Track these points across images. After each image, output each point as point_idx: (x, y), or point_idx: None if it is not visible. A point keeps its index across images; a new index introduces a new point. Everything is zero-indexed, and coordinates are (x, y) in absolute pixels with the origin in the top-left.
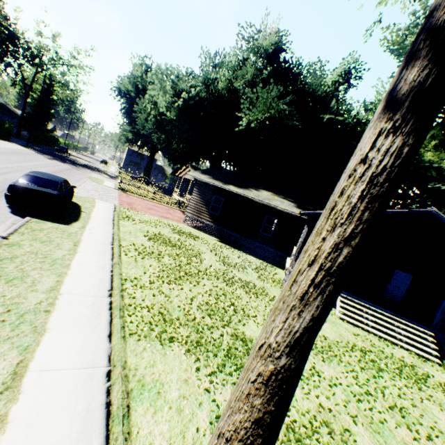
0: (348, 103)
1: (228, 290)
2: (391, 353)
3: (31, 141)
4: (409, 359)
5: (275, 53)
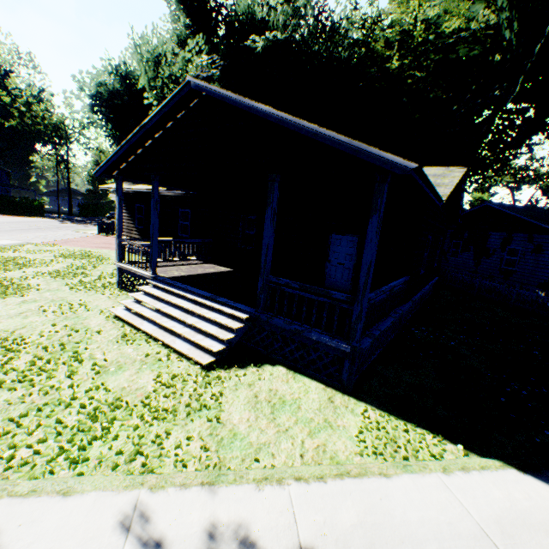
0: (330, 11)
1: None
2: (86, 349)
3: (82, 215)
4: (119, 358)
5: None
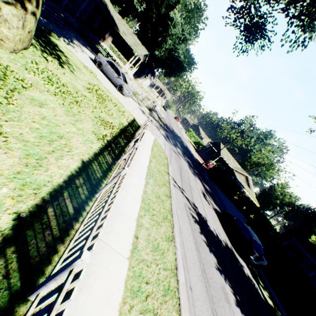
0: None
1: None
2: None
3: None
4: None
5: None
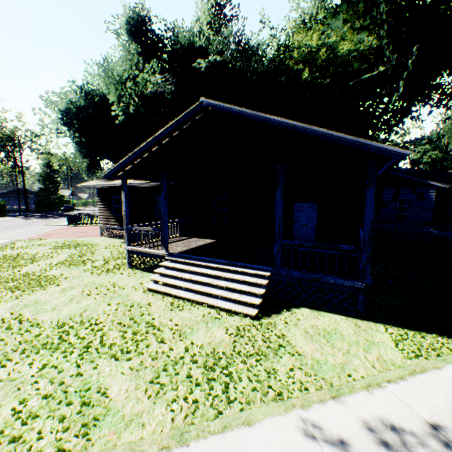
0: (248, 39)
1: None
2: (152, 319)
3: (38, 210)
4: (184, 321)
5: (135, 28)
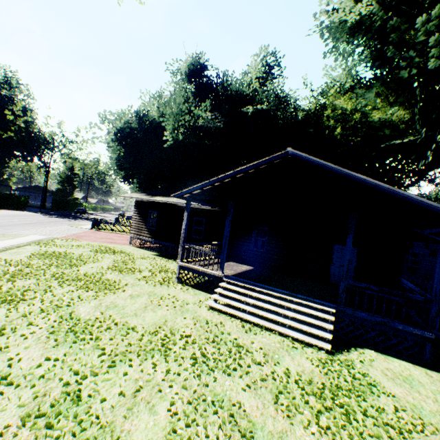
0: (286, 94)
1: (49, 287)
2: (234, 339)
3: (54, 209)
4: (265, 346)
5: (194, 72)
